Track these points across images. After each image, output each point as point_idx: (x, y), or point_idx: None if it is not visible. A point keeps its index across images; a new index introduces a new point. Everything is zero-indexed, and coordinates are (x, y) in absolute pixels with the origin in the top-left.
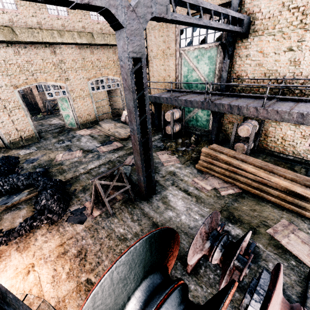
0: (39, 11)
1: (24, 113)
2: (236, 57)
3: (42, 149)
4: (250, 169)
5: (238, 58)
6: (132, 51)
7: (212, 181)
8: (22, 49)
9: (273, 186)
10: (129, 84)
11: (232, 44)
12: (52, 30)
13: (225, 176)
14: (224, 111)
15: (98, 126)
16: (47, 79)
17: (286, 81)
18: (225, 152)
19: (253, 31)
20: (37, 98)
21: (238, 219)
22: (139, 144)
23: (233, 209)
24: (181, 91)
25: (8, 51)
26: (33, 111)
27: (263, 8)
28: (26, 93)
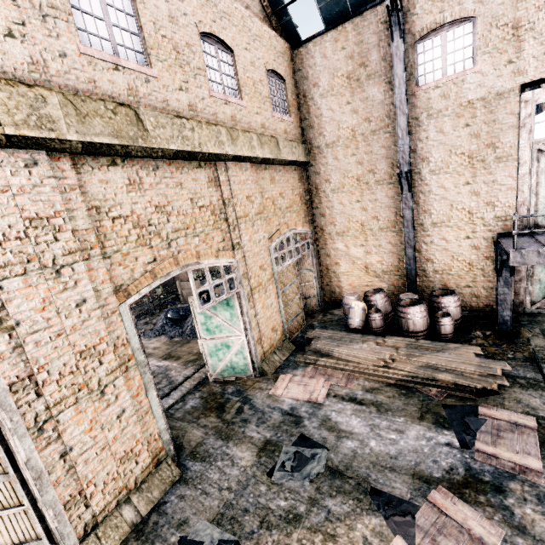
0: (194, 81)
1: (140, 380)
2: None
3: (262, 531)
4: None
5: None
6: None
7: None
8: (148, 173)
9: None
10: None
11: None
12: (218, 126)
13: None
14: None
15: (321, 357)
16: (200, 253)
17: None
18: None
19: None
20: None
21: None
22: None
23: None
24: None
25: (114, 177)
26: None
27: None
28: None
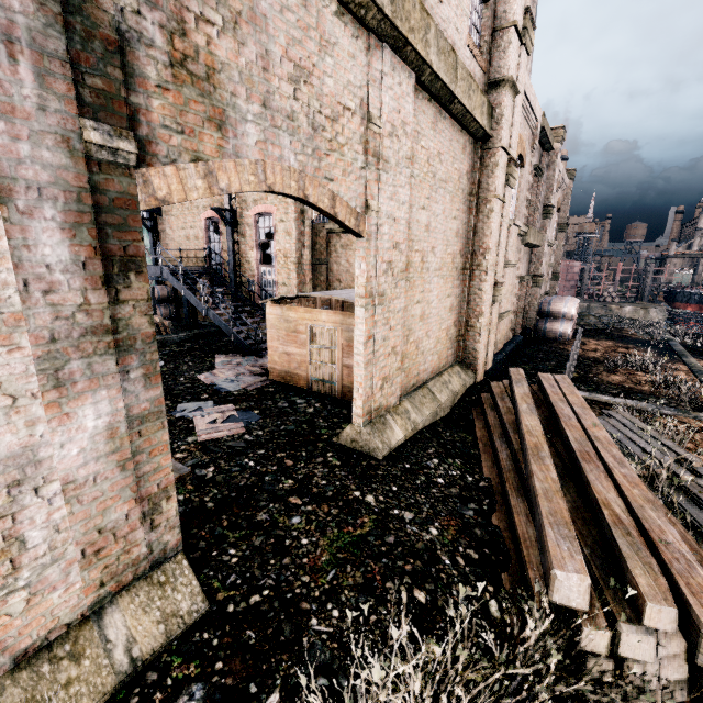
0: None
1: None
2: (161, 232)
3: None
4: None
5: (162, 233)
6: None
7: None
8: None
9: None
10: None
11: (151, 220)
12: None
13: None
14: None
15: None
16: None
17: (188, 252)
18: None
19: (164, 212)
20: None
21: None
22: None
23: None
24: None
25: None
26: None
27: None
28: None
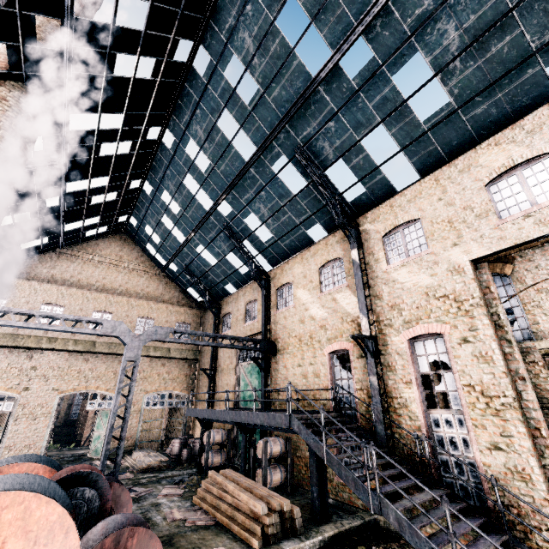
0: None
1: (48, 422)
2: (272, 371)
3: None
4: (231, 488)
5: (273, 372)
6: (130, 356)
7: (194, 513)
8: (93, 358)
9: (243, 509)
10: (120, 376)
11: (265, 360)
12: None
13: (211, 506)
14: (233, 419)
15: (128, 455)
16: (99, 387)
17: (304, 393)
18: (229, 475)
19: (278, 351)
20: (88, 422)
21: (171, 543)
22: (110, 430)
23: (178, 536)
24: (236, 408)
25: (80, 358)
26: (69, 443)
27: (281, 335)
28: (80, 417)
